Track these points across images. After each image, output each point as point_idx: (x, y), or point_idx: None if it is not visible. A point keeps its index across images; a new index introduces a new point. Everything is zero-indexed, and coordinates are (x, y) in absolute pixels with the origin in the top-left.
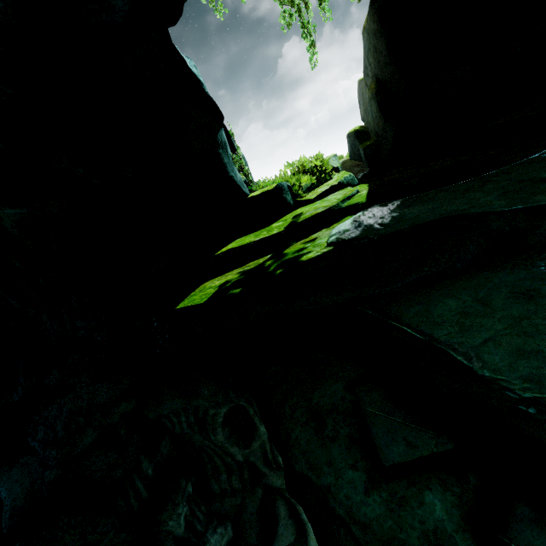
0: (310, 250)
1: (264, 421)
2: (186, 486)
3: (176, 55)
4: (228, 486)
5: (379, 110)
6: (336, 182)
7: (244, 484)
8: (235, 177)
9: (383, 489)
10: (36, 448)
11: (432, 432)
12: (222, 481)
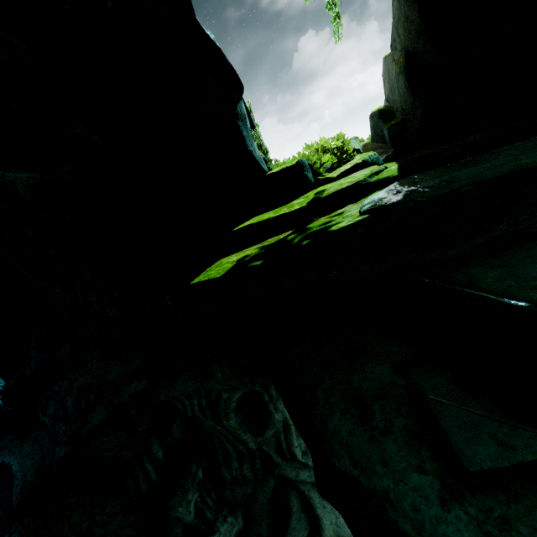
0: (340, 221)
1: (289, 406)
2: (196, 472)
3: (196, 19)
4: (239, 474)
5: (407, 85)
6: (360, 161)
7: (256, 473)
8: (253, 152)
9: (469, 502)
10: (46, 423)
11: (534, 429)
12: (233, 469)
